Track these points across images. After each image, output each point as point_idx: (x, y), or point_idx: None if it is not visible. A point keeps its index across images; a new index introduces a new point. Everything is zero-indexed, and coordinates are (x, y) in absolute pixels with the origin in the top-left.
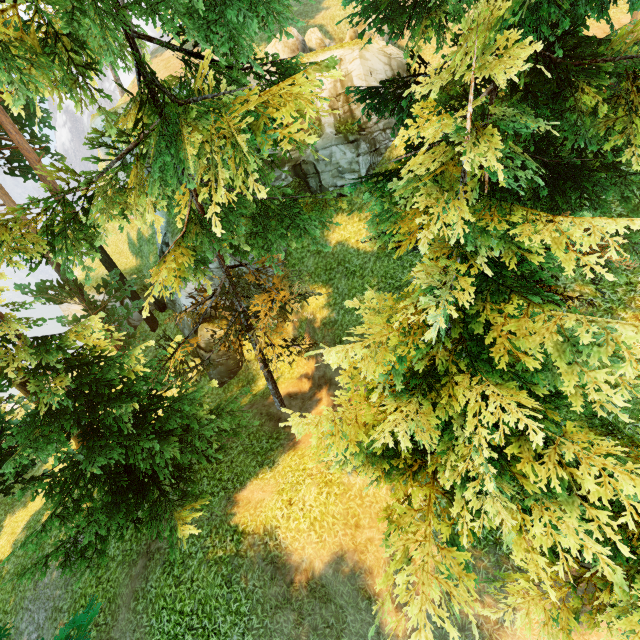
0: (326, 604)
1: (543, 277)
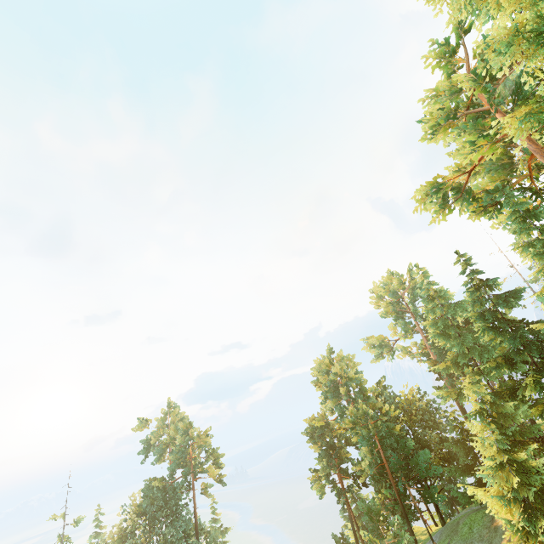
0: (494, 532)
1: (511, 422)
